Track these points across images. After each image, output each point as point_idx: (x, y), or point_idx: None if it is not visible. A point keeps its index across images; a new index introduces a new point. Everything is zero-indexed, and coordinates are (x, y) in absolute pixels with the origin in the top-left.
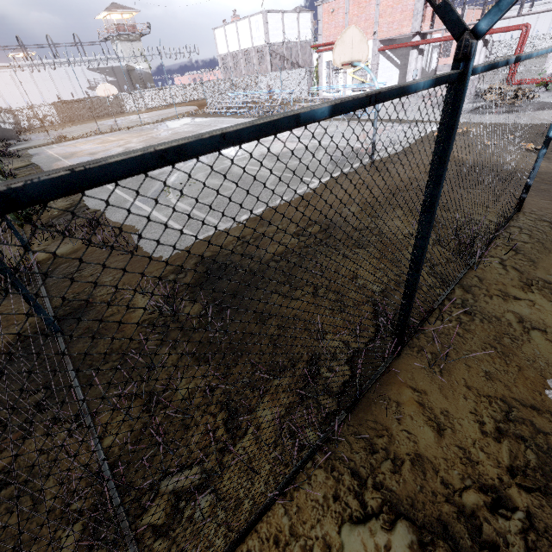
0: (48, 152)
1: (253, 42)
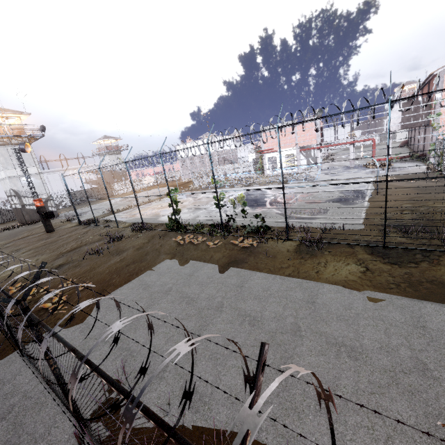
0: (127, 217)
1: (205, 151)
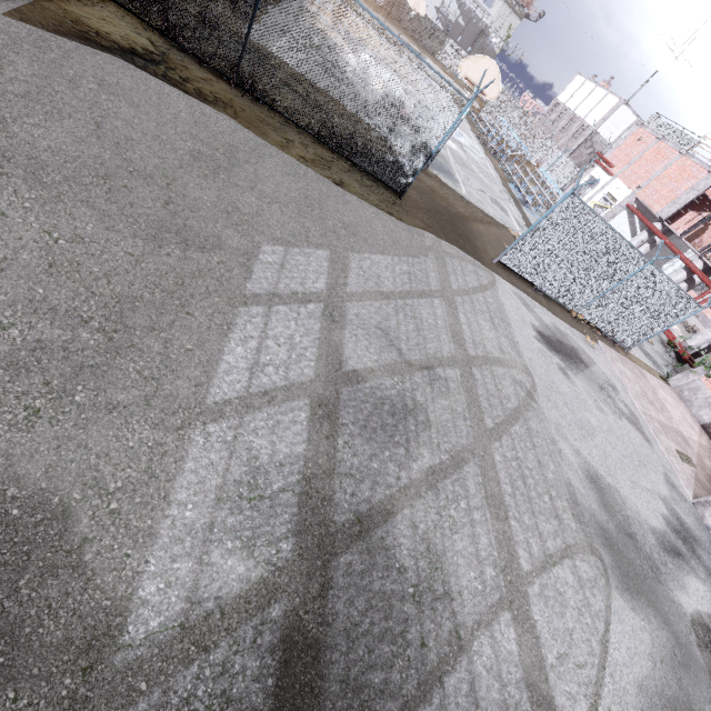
0: None
1: (587, 115)
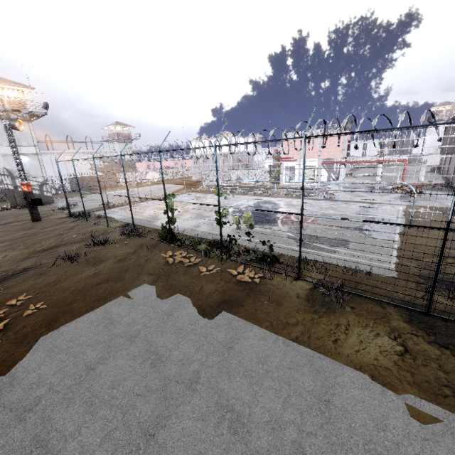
0: (123, 214)
1: (220, 150)
